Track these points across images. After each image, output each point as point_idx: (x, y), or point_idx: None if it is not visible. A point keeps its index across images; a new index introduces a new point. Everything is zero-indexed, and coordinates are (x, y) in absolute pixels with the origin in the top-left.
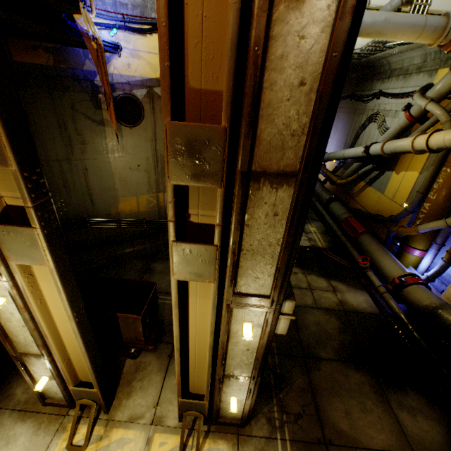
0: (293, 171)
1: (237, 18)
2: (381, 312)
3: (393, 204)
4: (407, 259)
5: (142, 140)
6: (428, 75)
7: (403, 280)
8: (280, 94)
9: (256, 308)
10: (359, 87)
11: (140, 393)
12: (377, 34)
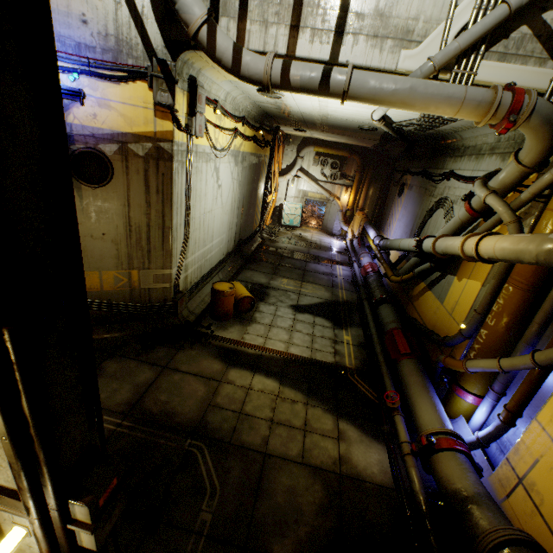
0: None
1: None
2: (395, 486)
3: (451, 321)
4: (458, 405)
5: (110, 204)
6: (501, 159)
7: (433, 440)
8: None
9: (12, 511)
10: (432, 163)
11: None
12: (403, 104)
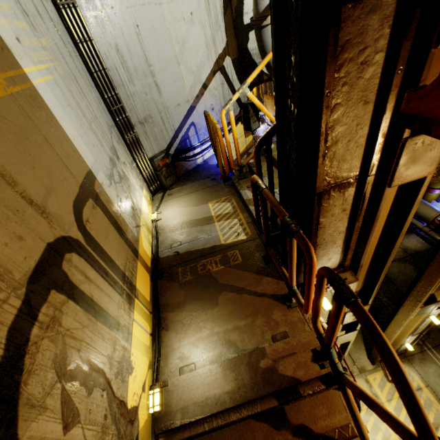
0: None
1: None
2: (432, 246)
3: None
4: (430, 197)
5: None
6: None
7: None
8: None
9: None
10: None
11: None
12: None
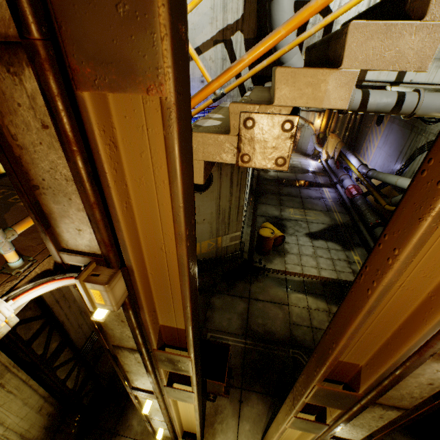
0: (405, 407)
1: (392, 367)
2: None
3: None
4: None
5: (209, 200)
6: None
7: None
8: (410, 383)
9: None
10: None
11: (222, 435)
12: None
